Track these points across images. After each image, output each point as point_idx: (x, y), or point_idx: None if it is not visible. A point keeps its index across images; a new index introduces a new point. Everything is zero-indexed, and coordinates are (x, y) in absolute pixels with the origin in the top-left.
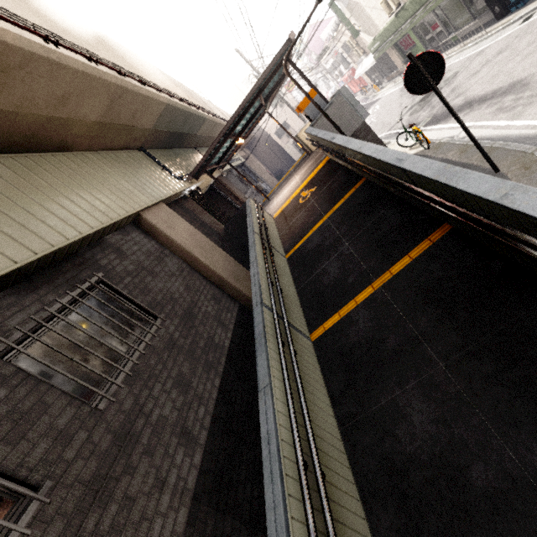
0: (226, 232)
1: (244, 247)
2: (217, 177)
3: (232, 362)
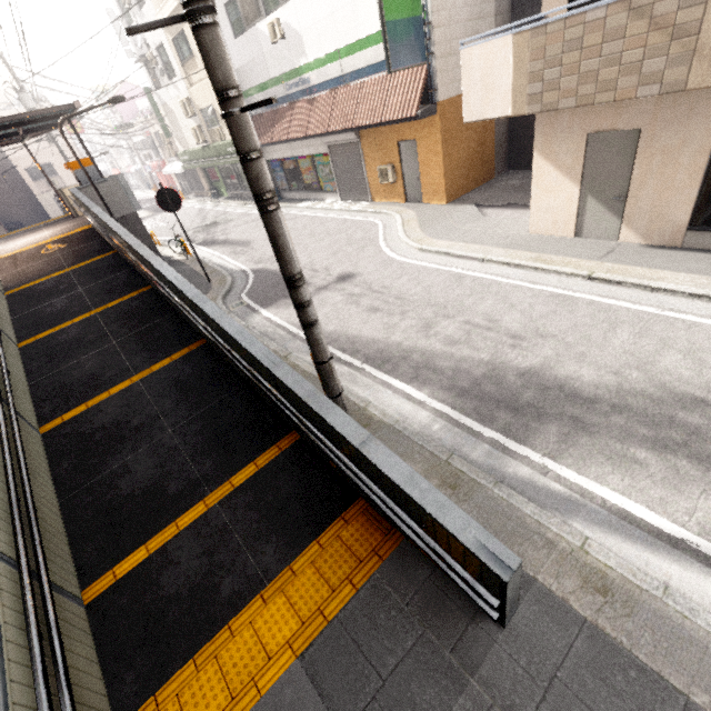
0: None
1: None
2: None
3: None
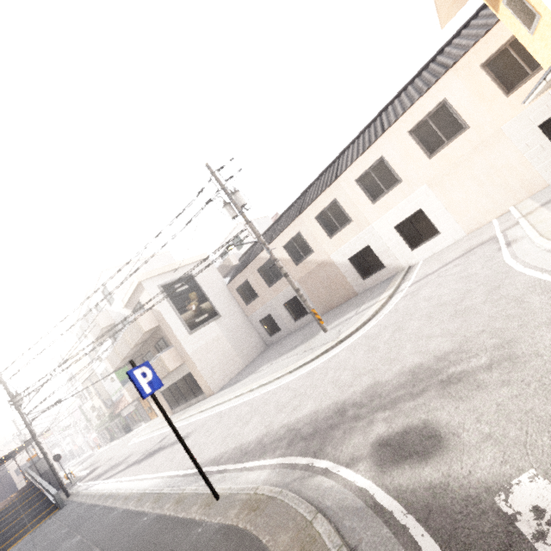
0: None
1: None
2: None
3: None
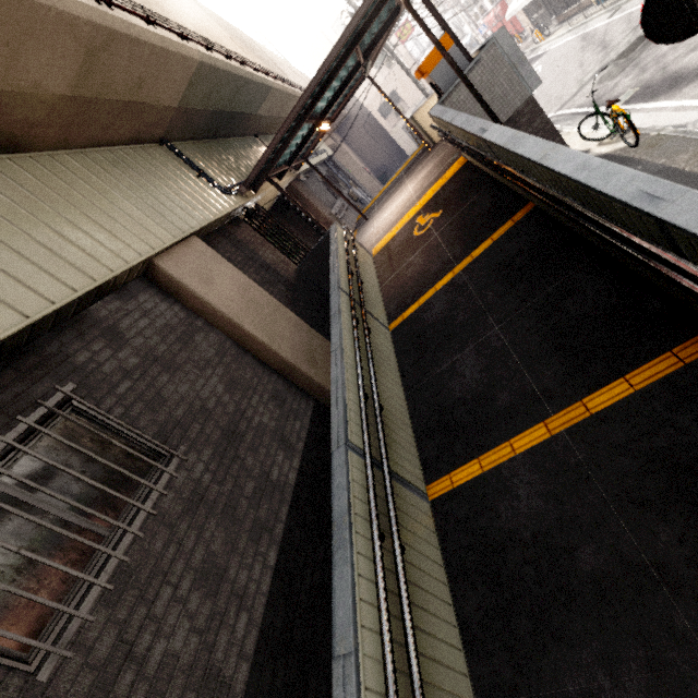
0: (300, 276)
1: (326, 299)
2: (290, 183)
3: (298, 512)
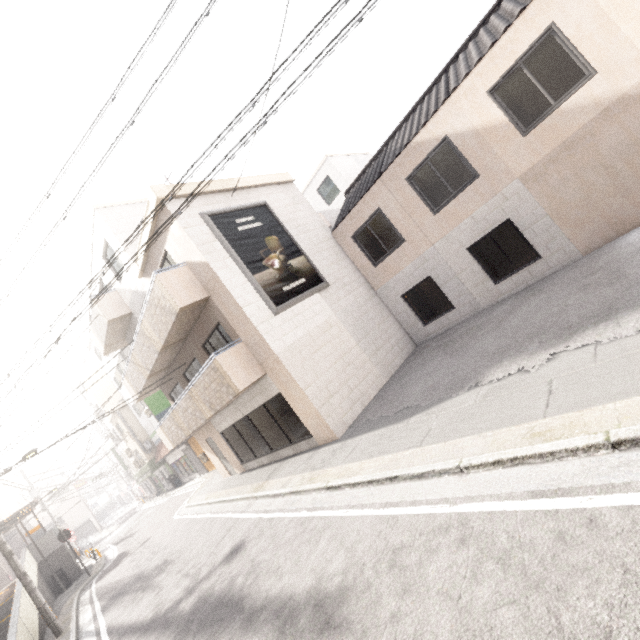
0: None
1: None
2: None
3: None
